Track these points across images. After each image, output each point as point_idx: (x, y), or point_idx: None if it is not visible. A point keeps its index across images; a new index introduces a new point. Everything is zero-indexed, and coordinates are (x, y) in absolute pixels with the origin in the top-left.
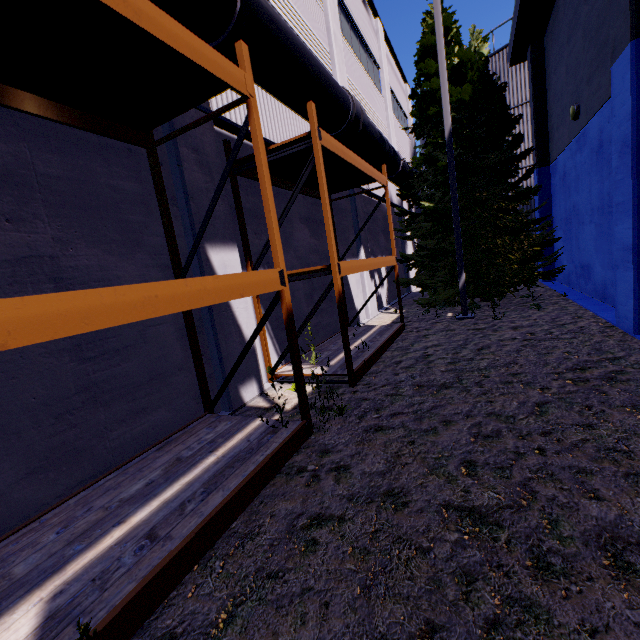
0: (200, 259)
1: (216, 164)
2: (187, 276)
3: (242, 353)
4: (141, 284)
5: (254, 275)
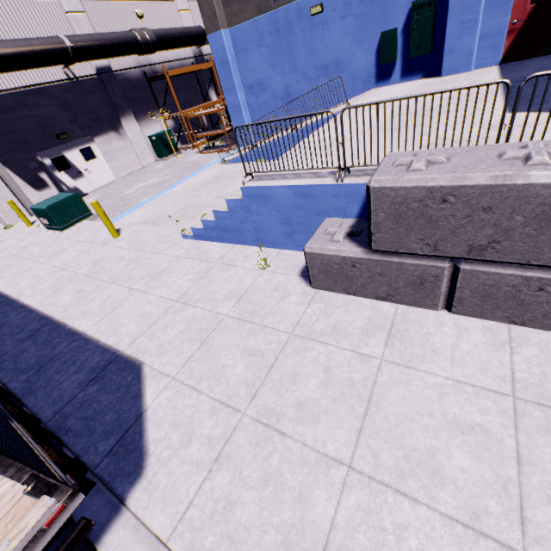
0: (208, 96)
1: (207, 69)
2: (206, 100)
3: (219, 116)
4: (207, 104)
5: (218, 101)
